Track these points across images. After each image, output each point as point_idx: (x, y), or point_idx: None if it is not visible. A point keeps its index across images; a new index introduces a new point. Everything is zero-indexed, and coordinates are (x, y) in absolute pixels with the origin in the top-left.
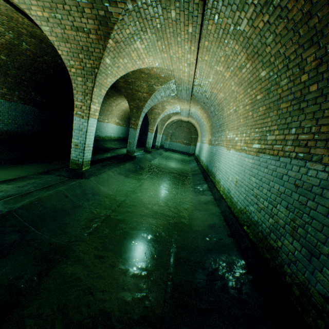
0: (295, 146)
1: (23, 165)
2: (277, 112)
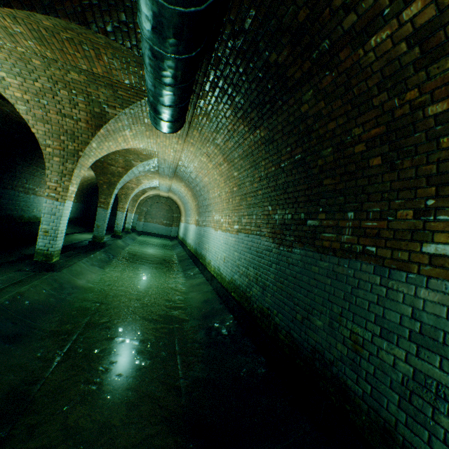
0: (255, 227)
1: None
2: (246, 203)
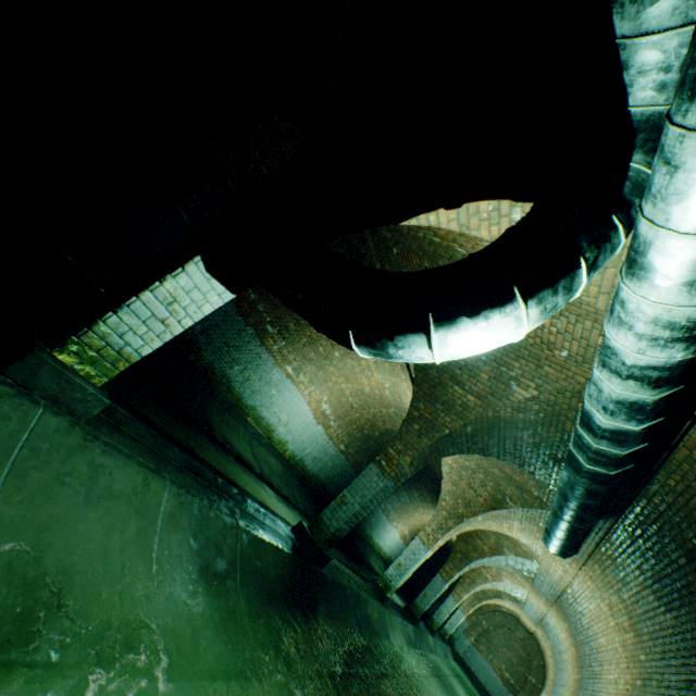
0: None
1: None
2: None
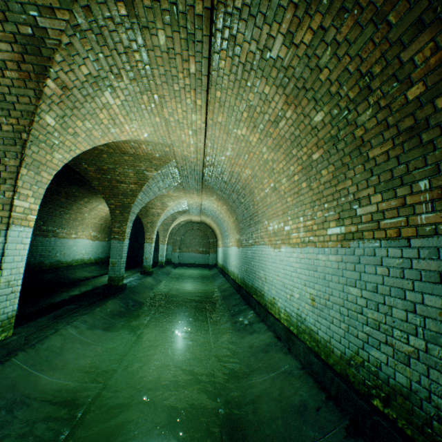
0: None
1: None
2: (364, 166)
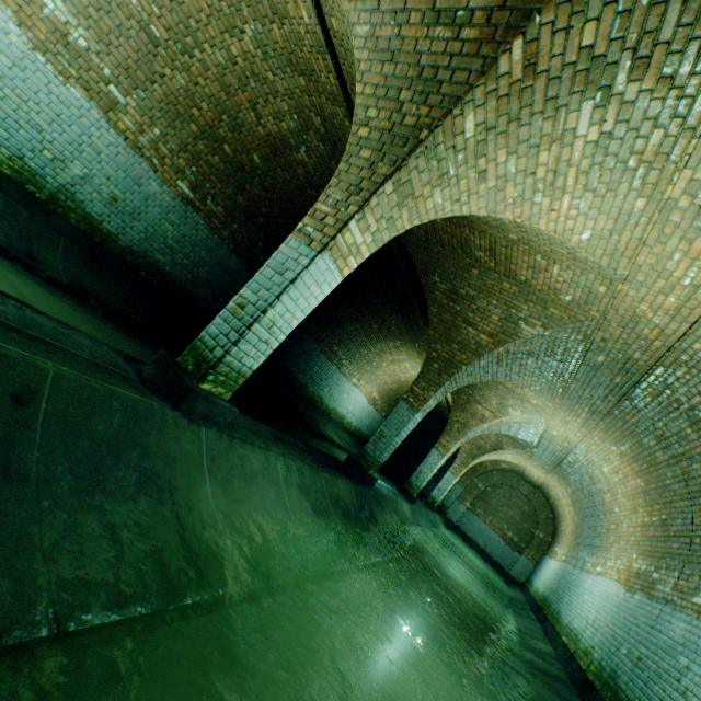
0: None
1: (122, 331)
2: None
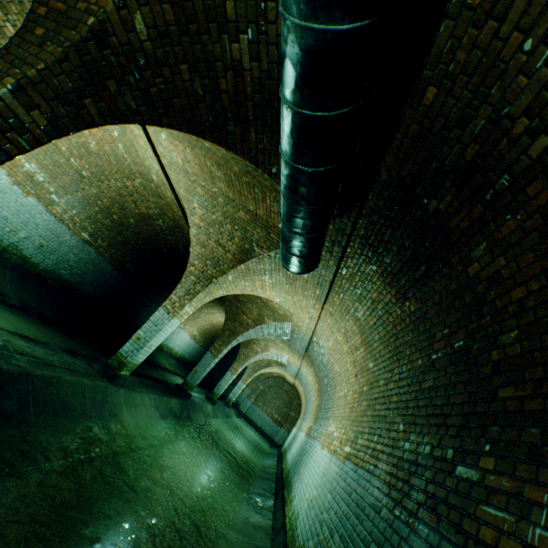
0: (371, 455)
1: (49, 327)
2: (372, 411)
